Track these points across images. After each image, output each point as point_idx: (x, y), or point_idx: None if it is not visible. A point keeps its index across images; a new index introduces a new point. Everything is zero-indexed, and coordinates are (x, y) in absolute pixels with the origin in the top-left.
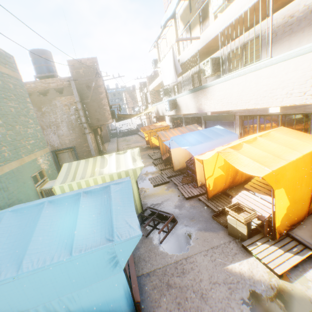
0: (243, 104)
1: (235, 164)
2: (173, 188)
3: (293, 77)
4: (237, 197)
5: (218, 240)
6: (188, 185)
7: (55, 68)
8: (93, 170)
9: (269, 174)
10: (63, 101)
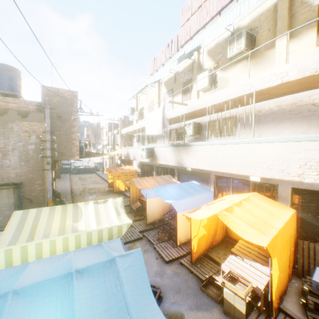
0: (226, 167)
1: (234, 228)
2: (148, 247)
3: (272, 157)
4: (226, 262)
5: None
6: (166, 243)
7: (21, 88)
8: (62, 225)
9: (270, 243)
10: (25, 126)
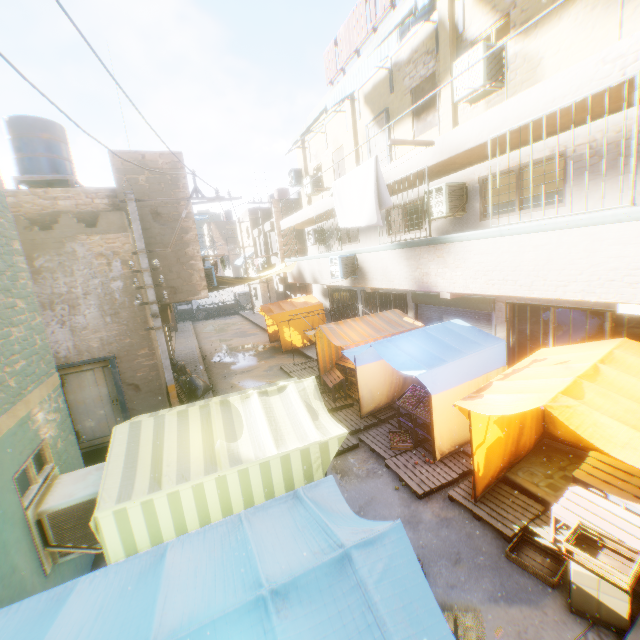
0: (547, 287)
1: (596, 439)
2: (375, 465)
3: None
4: (563, 502)
5: (552, 632)
6: (410, 455)
7: (72, 164)
8: (209, 449)
9: None
10: (96, 244)
